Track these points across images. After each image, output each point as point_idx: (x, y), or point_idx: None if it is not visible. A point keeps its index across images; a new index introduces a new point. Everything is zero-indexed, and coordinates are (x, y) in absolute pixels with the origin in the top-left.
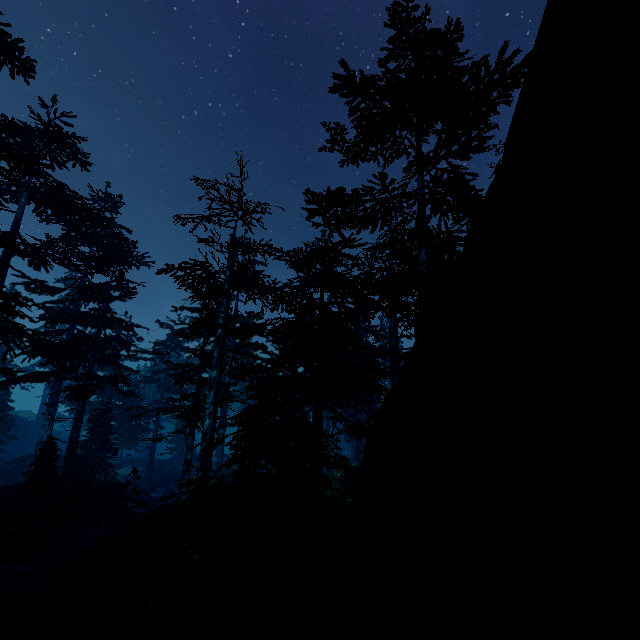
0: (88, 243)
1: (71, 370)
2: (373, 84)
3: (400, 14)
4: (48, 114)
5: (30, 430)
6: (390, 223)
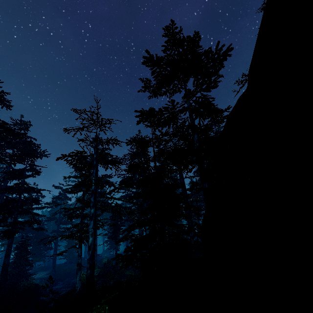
0: (11, 147)
1: (3, 221)
2: (162, 60)
3: (169, 31)
4: None
5: None
6: (176, 123)
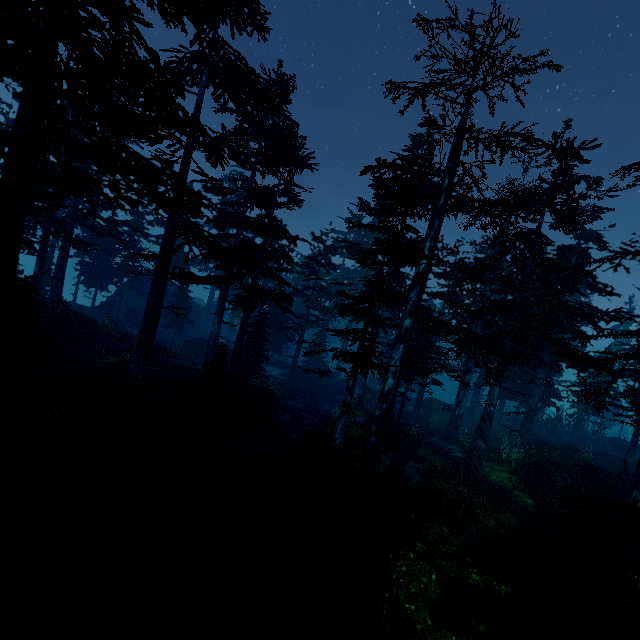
0: (258, 138)
1: (239, 278)
2: None
3: None
4: None
5: (201, 315)
6: None
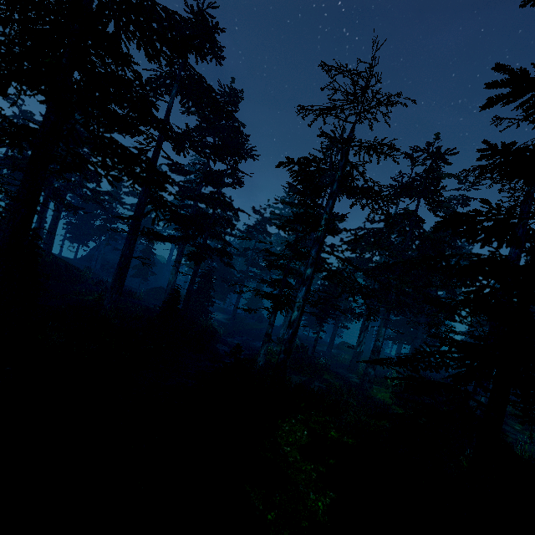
0: (213, 134)
1: (193, 238)
2: None
3: None
4: (197, 6)
5: (163, 269)
6: None
